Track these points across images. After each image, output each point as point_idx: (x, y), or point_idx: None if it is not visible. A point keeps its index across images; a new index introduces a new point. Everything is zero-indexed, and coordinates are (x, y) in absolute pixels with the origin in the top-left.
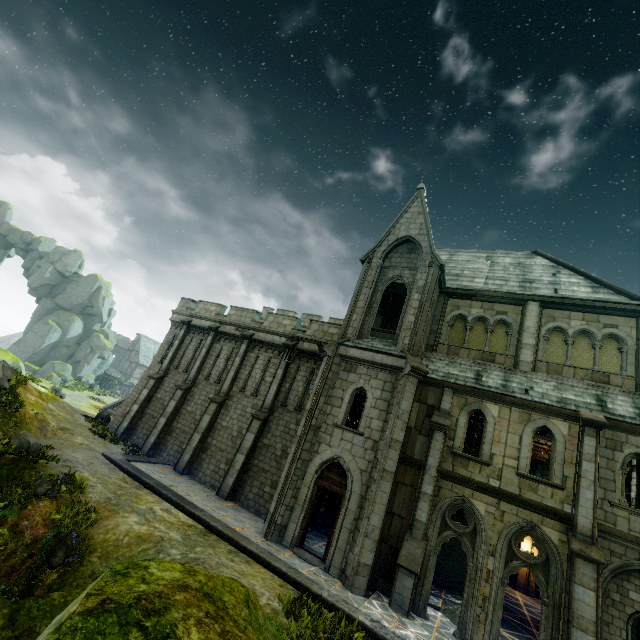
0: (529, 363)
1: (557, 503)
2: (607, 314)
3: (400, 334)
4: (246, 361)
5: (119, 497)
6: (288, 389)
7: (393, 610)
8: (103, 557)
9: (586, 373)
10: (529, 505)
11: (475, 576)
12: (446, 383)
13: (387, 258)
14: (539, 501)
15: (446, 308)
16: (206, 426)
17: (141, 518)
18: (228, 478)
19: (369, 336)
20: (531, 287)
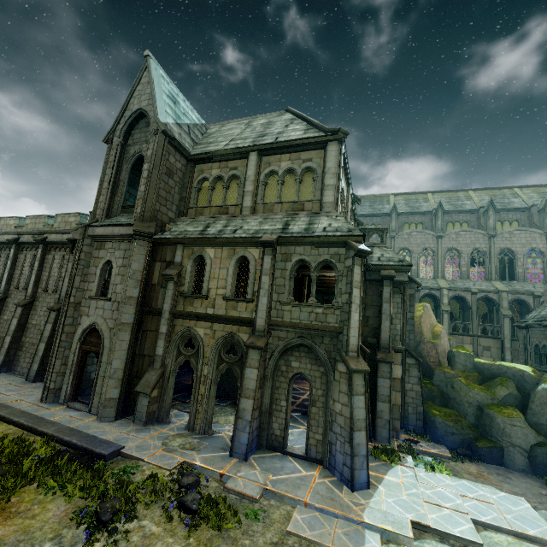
0: (249, 208)
1: (249, 313)
2: (305, 150)
3: (135, 205)
4: (45, 264)
5: None
6: None
7: (134, 424)
8: None
9: (289, 206)
10: (229, 320)
11: (196, 383)
12: (177, 240)
13: (130, 136)
14: (238, 315)
15: (194, 175)
16: (14, 328)
17: None
18: (34, 365)
19: (121, 214)
20: (260, 140)
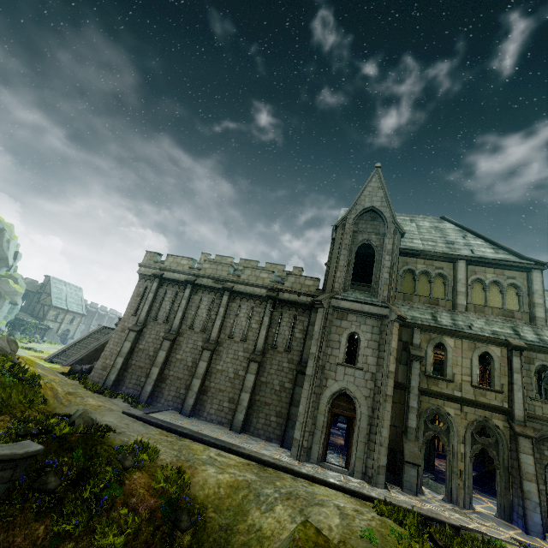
0: (464, 305)
1: (499, 402)
2: (509, 269)
3: (379, 288)
4: (229, 311)
5: (181, 452)
6: (275, 333)
7: (406, 493)
8: (217, 510)
9: (499, 311)
10: (483, 406)
11: (453, 459)
12: (415, 324)
13: (354, 224)
14: (488, 402)
15: (398, 264)
16: (204, 372)
17: (215, 468)
18: (238, 415)
19: (349, 289)
20: (455, 248)
